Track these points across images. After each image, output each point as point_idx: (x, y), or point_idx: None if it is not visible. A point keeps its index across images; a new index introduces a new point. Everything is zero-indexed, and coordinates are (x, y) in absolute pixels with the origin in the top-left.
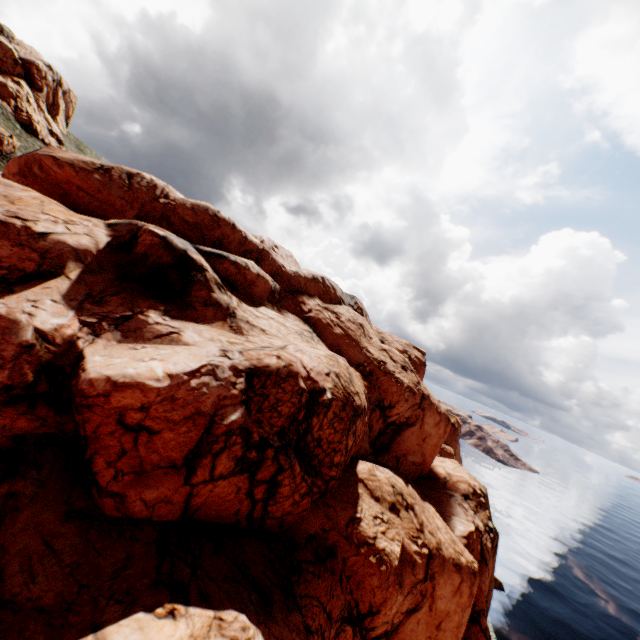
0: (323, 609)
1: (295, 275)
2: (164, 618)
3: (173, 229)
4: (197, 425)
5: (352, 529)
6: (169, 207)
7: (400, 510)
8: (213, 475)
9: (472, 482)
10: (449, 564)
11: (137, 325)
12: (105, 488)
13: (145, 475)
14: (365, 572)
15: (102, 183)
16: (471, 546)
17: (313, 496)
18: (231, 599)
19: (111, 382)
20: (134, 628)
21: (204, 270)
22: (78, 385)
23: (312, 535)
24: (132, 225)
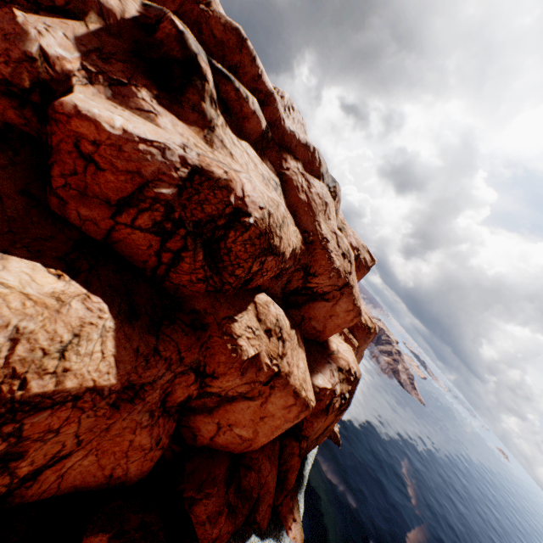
0: (178, 352)
1: (290, 134)
2: (52, 275)
3: (201, 39)
4: (133, 181)
5: (226, 322)
6: (205, 15)
7: (273, 336)
8: (134, 224)
9: (352, 365)
10: (290, 389)
11: (127, 93)
12: (55, 190)
13: (86, 198)
14: (219, 350)
15: None
16: (321, 396)
17: (208, 287)
18: (105, 295)
19: (77, 110)
20: (29, 267)
21: (205, 80)
22: (54, 102)
23: (196, 310)
24: (162, 12)
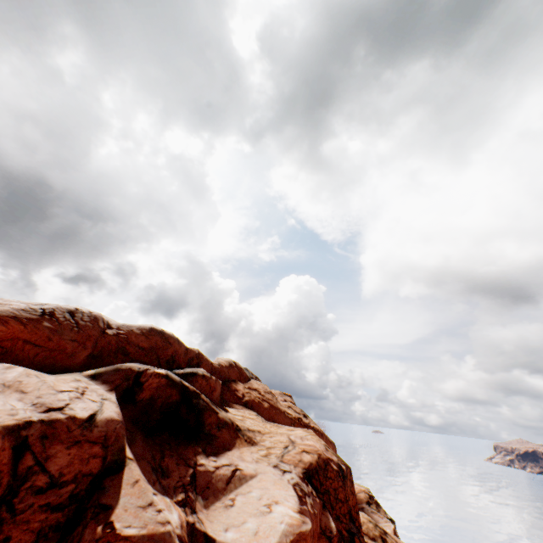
0: None
1: (220, 367)
2: None
3: (129, 358)
4: None
5: None
6: (122, 337)
7: (386, 538)
8: None
9: (362, 488)
10: None
11: (204, 479)
12: None
13: None
14: None
15: (52, 329)
16: None
17: None
18: None
19: None
20: None
21: (199, 394)
22: None
23: None
24: (122, 370)
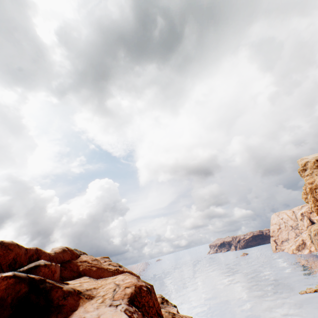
0: None
1: (56, 254)
2: None
3: None
4: None
5: None
6: None
7: (175, 317)
8: None
9: (158, 296)
10: None
11: None
12: None
13: None
14: None
15: None
16: None
17: None
18: None
19: None
20: None
21: (44, 279)
22: None
23: None
24: None
